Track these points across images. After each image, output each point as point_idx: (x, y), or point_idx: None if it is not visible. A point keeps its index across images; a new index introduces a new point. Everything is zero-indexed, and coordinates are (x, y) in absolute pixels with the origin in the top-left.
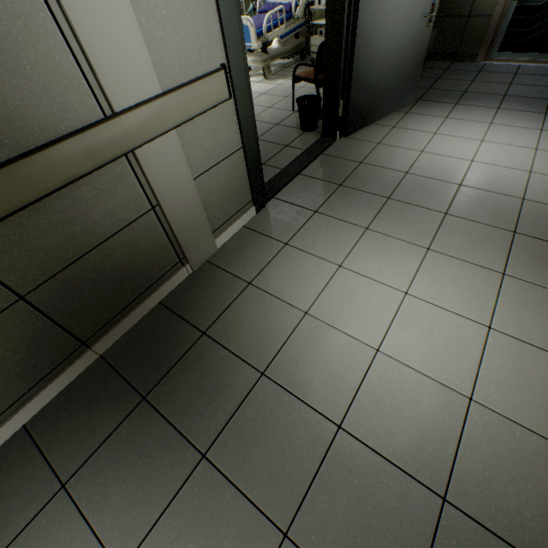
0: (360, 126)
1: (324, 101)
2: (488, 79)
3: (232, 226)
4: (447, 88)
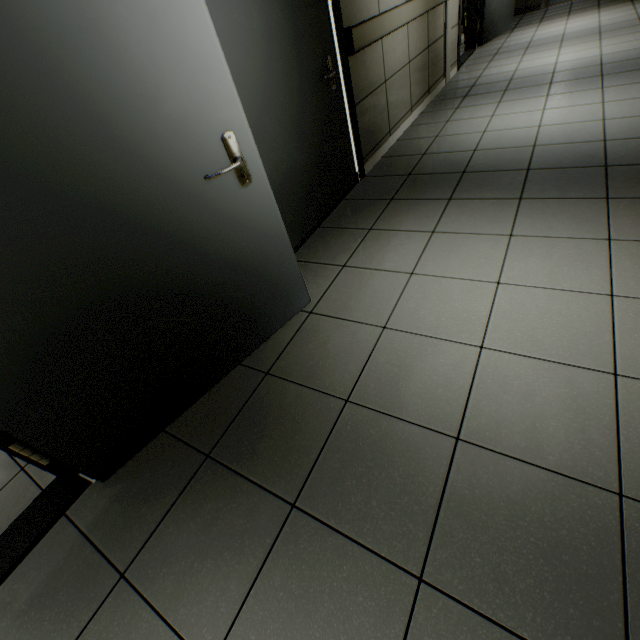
0: (487, 40)
1: (467, 26)
2: (554, 11)
3: (452, 71)
4: (529, 21)
